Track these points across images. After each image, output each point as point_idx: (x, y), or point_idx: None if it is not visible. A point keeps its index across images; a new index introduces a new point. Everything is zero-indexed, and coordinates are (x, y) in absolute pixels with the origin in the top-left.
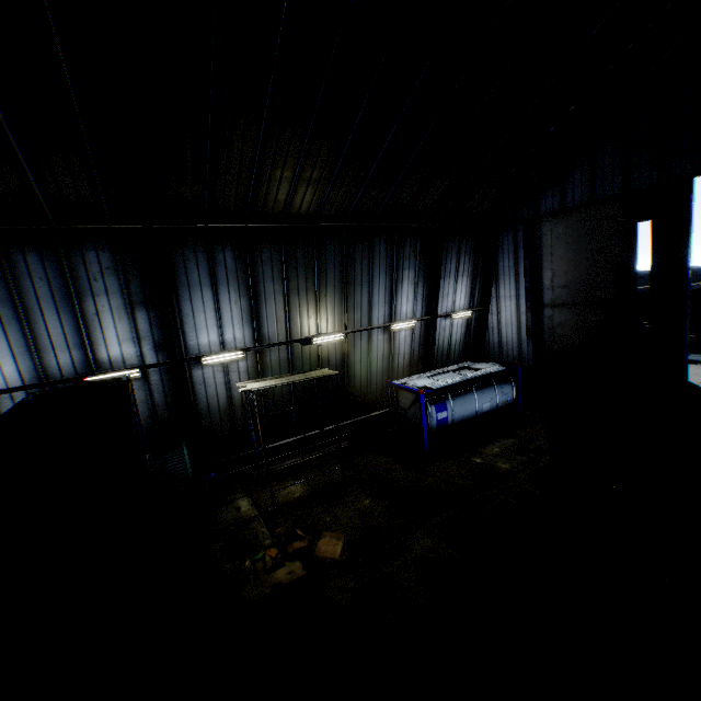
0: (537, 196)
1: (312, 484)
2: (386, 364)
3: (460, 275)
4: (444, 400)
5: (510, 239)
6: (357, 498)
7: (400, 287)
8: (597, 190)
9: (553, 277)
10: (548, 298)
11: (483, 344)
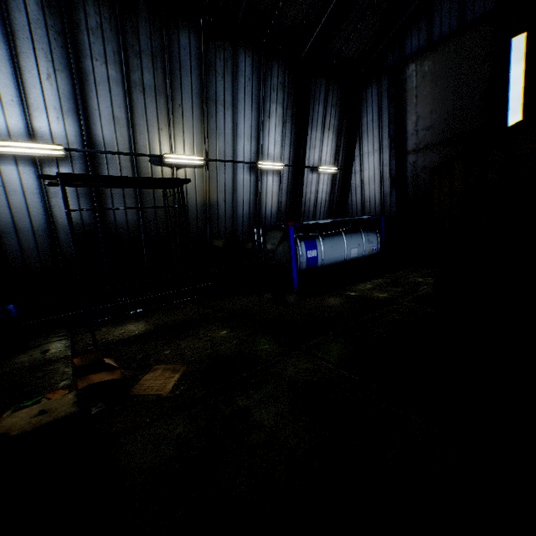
0: (402, 39)
1: (159, 323)
2: (252, 210)
3: (326, 128)
4: (313, 238)
5: (375, 92)
6: (212, 330)
7: (267, 123)
8: (467, 13)
9: (418, 120)
10: (412, 144)
11: (346, 205)
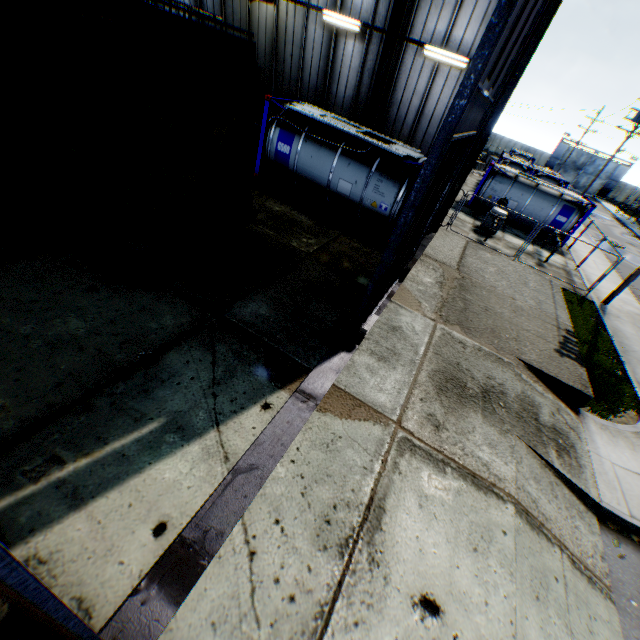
0: None
1: None
2: (321, 82)
3: None
4: (294, 133)
5: None
6: None
7: None
8: None
9: None
10: None
11: None
